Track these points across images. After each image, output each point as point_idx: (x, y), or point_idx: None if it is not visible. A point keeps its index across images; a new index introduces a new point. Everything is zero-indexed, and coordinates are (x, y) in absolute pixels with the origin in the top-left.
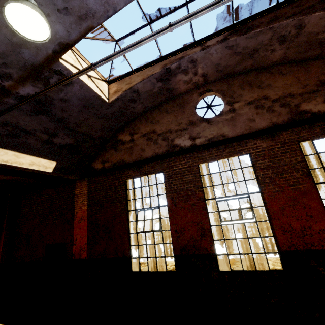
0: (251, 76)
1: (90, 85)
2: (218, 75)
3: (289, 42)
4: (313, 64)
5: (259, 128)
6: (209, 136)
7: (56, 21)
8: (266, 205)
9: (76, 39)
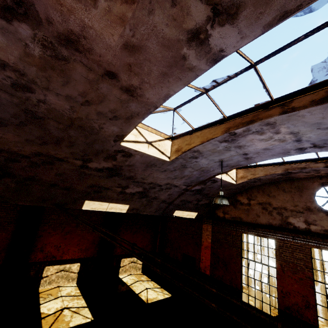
0: None
1: (227, 179)
2: None
3: None
4: None
5: None
6: (327, 227)
7: (220, 169)
8: None
9: (227, 171)
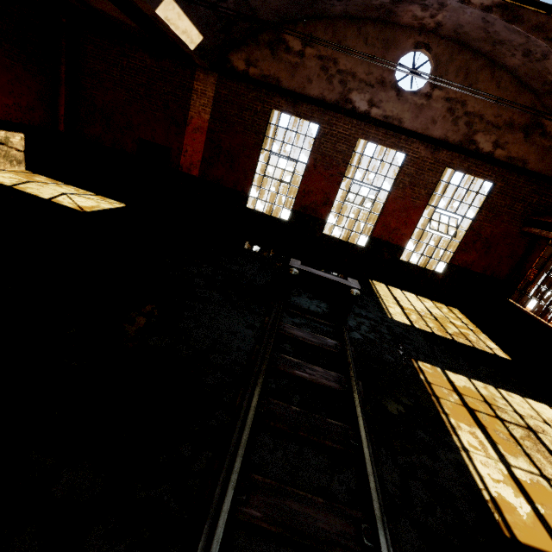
0: (476, 64)
1: None
2: (451, 35)
3: (529, 60)
4: (525, 96)
5: (433, 134)
6: (388, 113)
7: None
8: (386, 204)
9: None
